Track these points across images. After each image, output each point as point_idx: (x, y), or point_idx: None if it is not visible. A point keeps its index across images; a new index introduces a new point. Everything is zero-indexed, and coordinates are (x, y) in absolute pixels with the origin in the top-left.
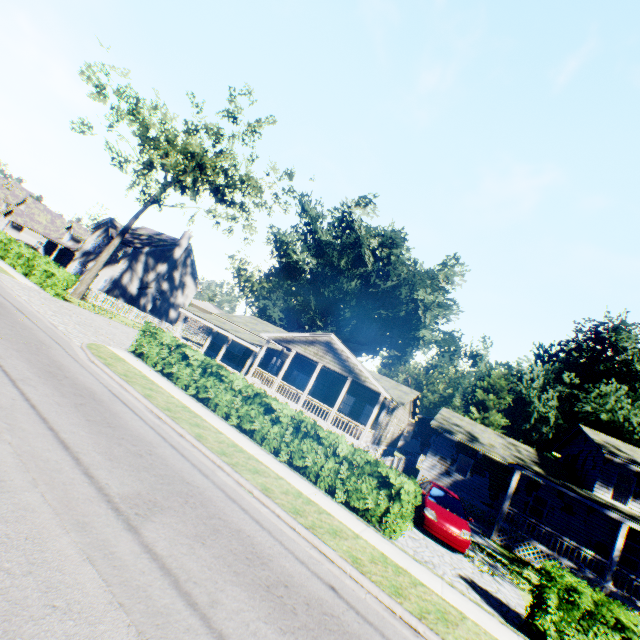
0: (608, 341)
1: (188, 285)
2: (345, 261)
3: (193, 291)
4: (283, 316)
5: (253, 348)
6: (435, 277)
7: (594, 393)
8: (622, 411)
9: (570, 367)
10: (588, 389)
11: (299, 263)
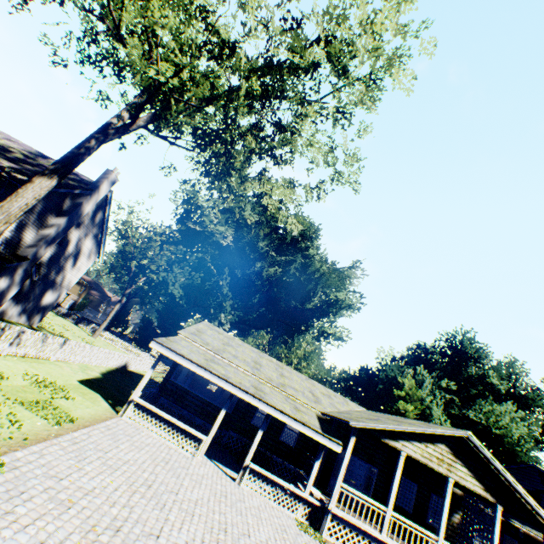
0: (466, 354)
1: (85, 252)
2: (266, 244)
3: (89, 261)
4: (183, 293)
5: (332, 445)
6: (347, 278)
7: (487, 408)
8: (518, 430)
9: (435, 369)
10: (478, 403)
11: (215, 235)
